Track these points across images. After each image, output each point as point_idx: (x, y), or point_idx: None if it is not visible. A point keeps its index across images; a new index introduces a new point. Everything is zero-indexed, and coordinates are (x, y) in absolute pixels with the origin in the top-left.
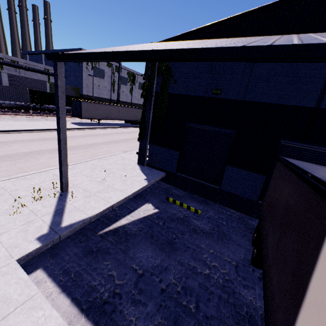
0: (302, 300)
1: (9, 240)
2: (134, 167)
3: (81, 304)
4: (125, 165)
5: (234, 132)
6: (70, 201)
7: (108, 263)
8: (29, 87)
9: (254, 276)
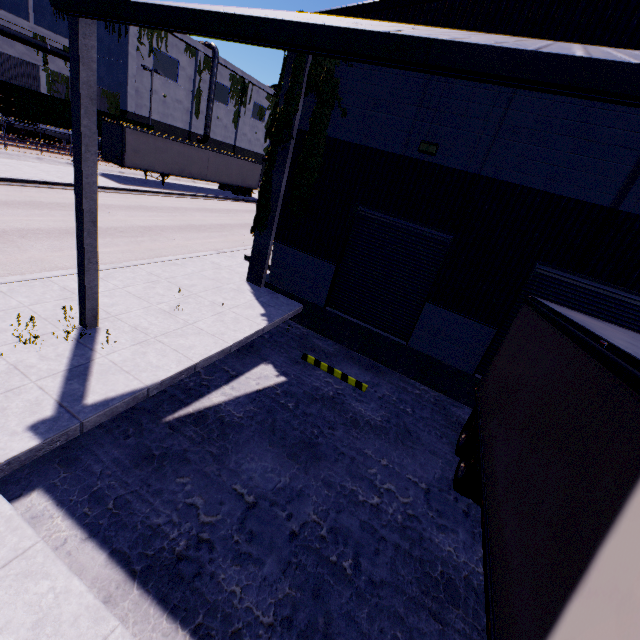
0: (578, 579)
1: None
2: (240, 288)
3: (130, 563)
4: (220, 281)
5: (449, 237)
6: (103, 351)
7: (185, 481)
8: None
9: (457, 510)
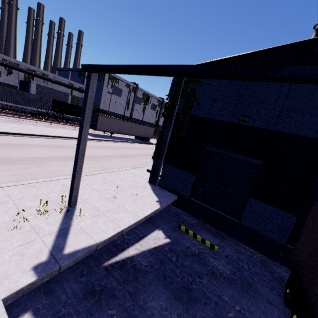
0: None
1: (0, 266)
2: (145, 186)
3: None
4: (135, 182)
5: (259, 162)
6: (77, 220)
7: (113, 313)
8: (52, 97)
9: None
